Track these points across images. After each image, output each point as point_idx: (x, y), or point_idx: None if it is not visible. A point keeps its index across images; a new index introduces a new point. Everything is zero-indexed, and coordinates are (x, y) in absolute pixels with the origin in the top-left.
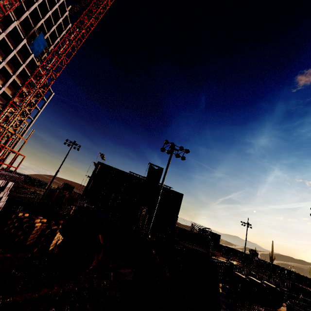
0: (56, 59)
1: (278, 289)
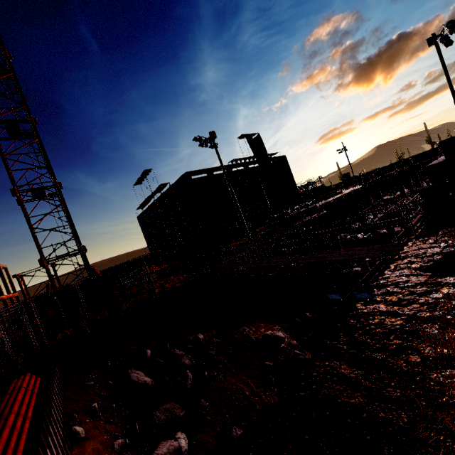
0: None
1: None
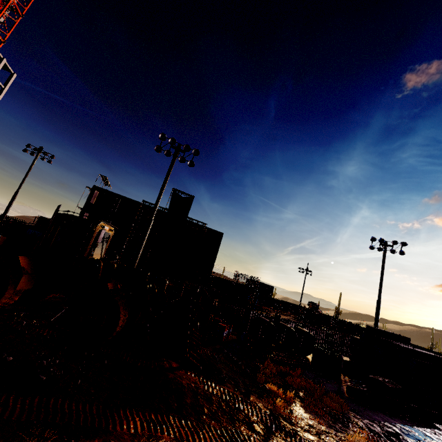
0: None
1: (311, 334)
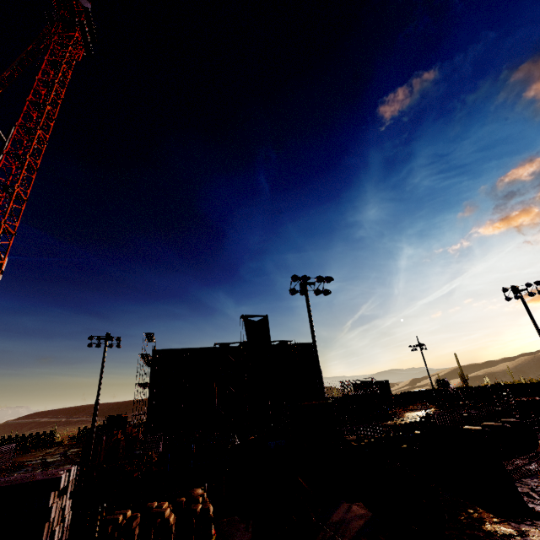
0: (3, 197)
1: (525, 422)
